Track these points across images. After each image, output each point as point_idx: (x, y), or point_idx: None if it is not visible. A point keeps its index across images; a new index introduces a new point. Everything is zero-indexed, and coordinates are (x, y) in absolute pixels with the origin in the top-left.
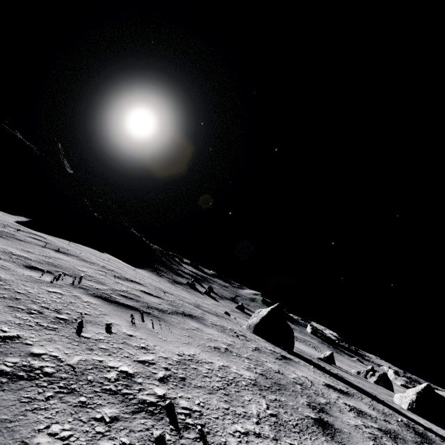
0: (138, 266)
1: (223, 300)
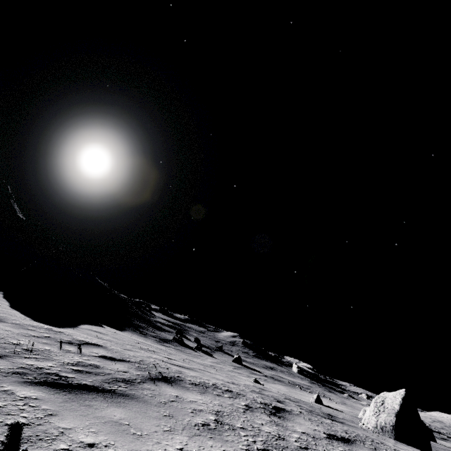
0: (119, 327)
1: (216, 353)
